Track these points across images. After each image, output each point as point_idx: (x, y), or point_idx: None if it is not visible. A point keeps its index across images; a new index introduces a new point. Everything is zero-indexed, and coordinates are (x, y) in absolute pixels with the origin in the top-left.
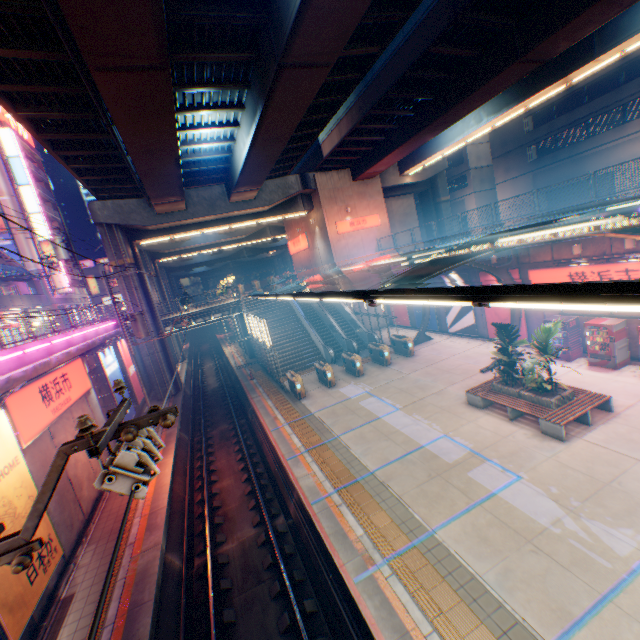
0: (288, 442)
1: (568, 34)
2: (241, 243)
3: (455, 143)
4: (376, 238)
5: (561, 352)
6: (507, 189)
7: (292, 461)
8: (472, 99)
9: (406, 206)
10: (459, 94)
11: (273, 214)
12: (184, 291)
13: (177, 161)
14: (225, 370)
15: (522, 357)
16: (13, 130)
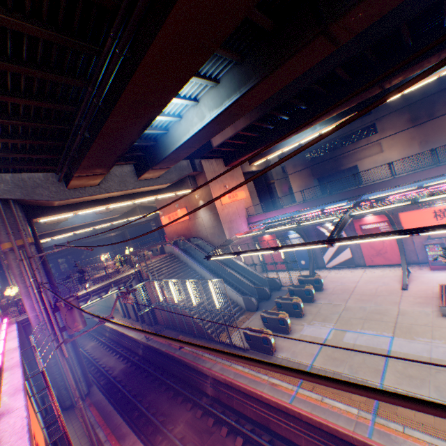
0: (334, 411)
1: (409, 71)
2: (115, 221)
3: (295, 142)
4: (245, 207)
5: (442, 264)
6: (296, 177)
7: (380, 437)
8: (338, 108)
9: (250, 186)
10: (331, 104)
11: (169, 190)
12: (80, 268)
13: (149, 122)
14: (118, 345)
15: (412, 273)
16: None
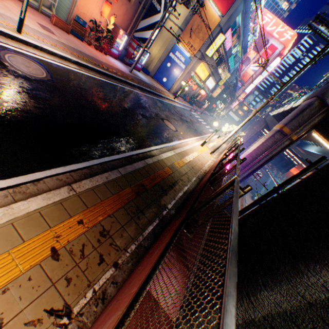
0: None
1: None
2: None
3: None
4: None
5: None
6: None
7: None
8: None
9: None
10: None
11: (300, 160)
12: None
13: None
14: None
15: None
16: (280, 57)
